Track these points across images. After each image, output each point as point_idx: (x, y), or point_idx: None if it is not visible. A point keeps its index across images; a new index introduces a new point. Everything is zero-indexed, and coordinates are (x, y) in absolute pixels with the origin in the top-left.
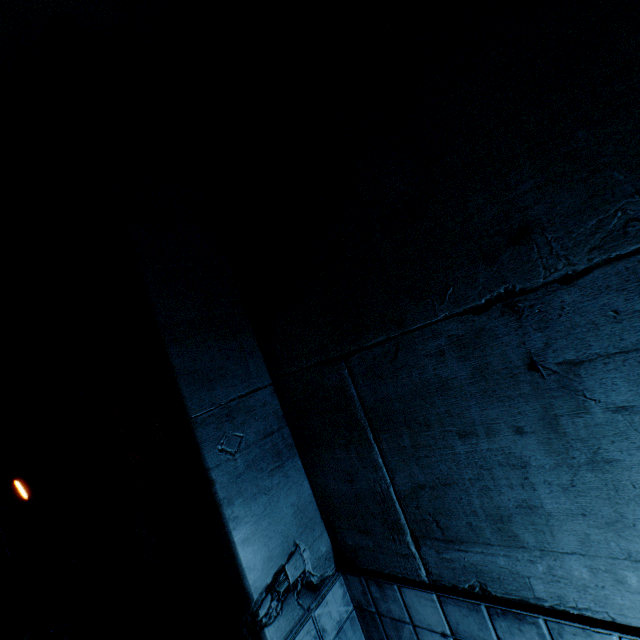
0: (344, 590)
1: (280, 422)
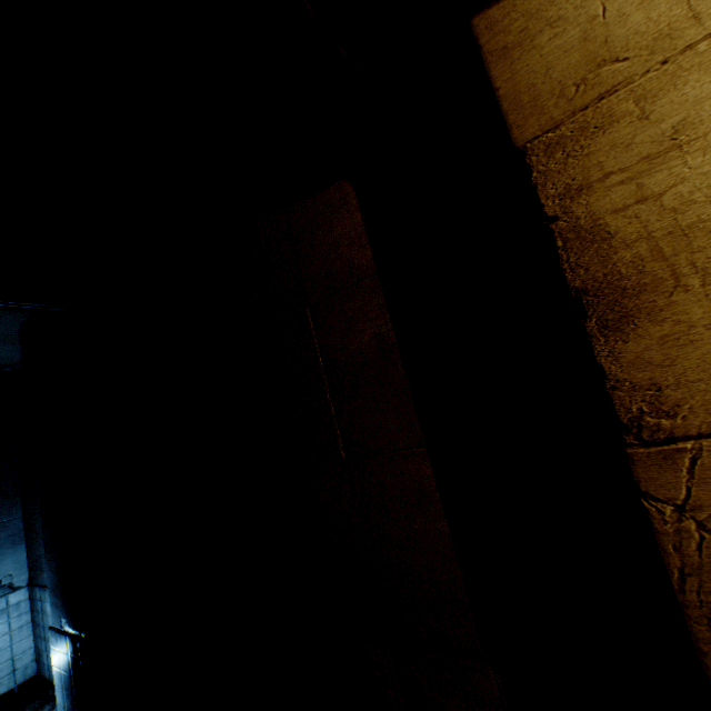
0: (27, 591)
1: (21, 531)
